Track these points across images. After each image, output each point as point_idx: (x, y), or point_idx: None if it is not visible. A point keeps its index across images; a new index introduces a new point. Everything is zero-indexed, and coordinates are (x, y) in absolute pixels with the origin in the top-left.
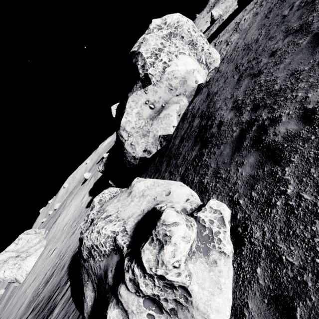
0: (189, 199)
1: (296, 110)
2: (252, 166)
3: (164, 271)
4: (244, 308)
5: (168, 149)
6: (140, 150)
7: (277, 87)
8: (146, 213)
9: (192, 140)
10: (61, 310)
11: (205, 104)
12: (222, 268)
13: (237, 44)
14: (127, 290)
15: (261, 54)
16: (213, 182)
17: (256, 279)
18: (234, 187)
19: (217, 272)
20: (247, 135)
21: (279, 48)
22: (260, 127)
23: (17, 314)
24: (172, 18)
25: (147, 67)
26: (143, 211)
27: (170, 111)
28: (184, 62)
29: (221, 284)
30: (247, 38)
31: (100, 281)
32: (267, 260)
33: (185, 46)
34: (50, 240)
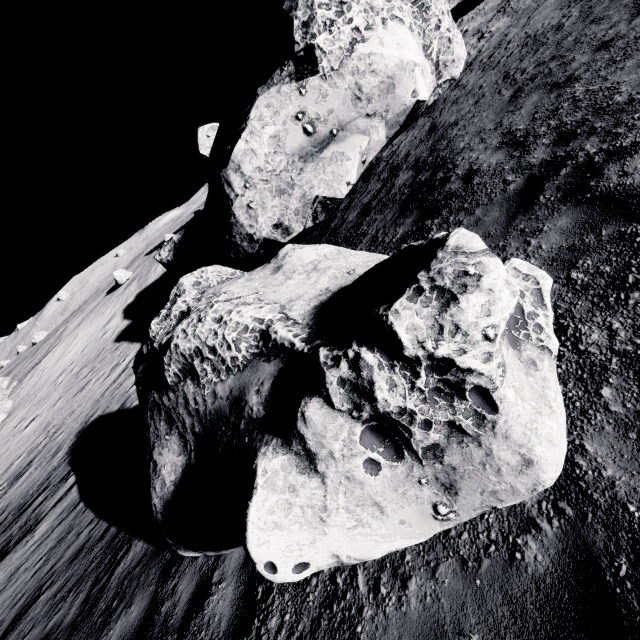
0: None
1: None
2: (567, 231)
3: (456, 347)
4: (576, 455)
5: (328, 231)
6: (266, 223)
7: (623, 99)
8: (340, 289)
9: (395, 208)
10: (56, 525)
11: (426, 145)
12: (546, 375)
13: (507, 36)
14: (327, 408)
15: (574, 48)
16: None
17: (603, 406)
18: None
19: (540, 380)
20: (549, 184)
21: (621, 34)
22: (583, 167)
23: None
24: None
25: (316, 29)
26: (326, 289)
27: (346, 149)
28: (399, 41)
29: (549, 400)
30: (532, 25)
31: (214, 423)
32: (627, 373)
33: (406, 4)
34: (23, 401)
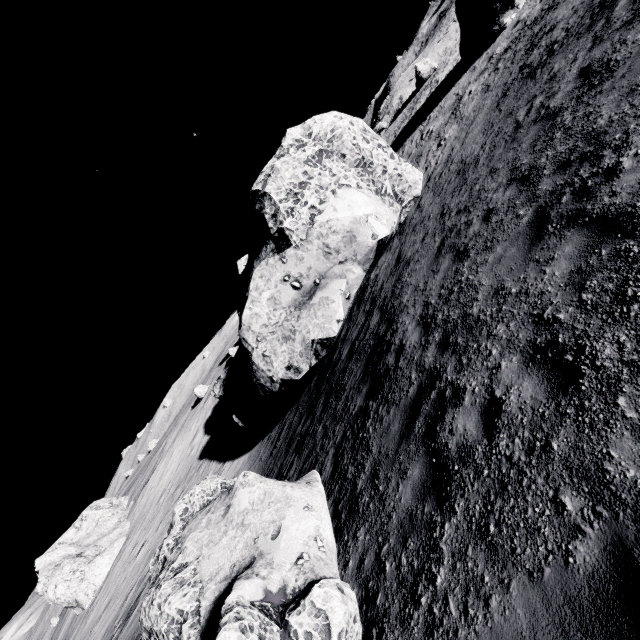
0: (302, 556)
1: (482, 390)
2: (414, 489)
3: None
4: None
5: (331, 365)
6: (280, 367)
7: (475, 312)
8: (232, 580)
9: (362, 364)
10: None
11: (391, 281)
12: None
13: (452, 152)
14: None
15: (475, 204)
16: (367, 493)
17: None
18: (386, 524)
19: None
20: (423, 407)
21: (497, 207)
22: (440, 398)
23: None
24: (321, 125)
25: (282, 218)
26: (233, 568)
27: (329, 293)
28: (349, 203)
29: None
30: (466, 146)
31: None
32: None
33: (350, 170)
34: (137, 523)
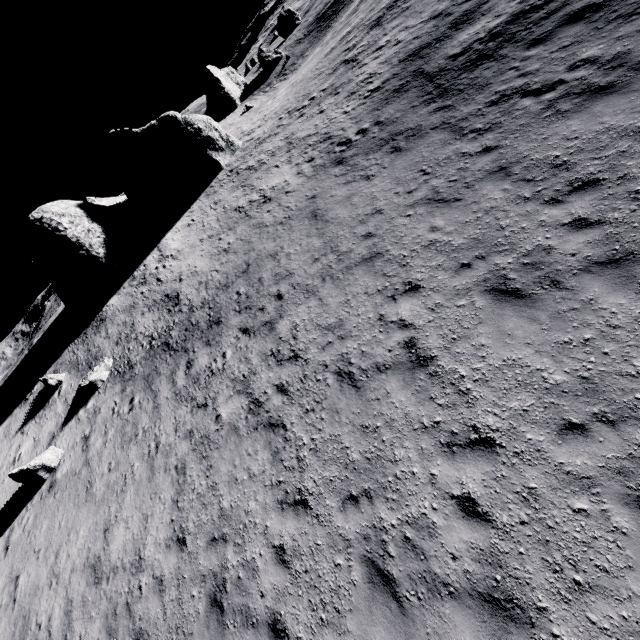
0: None
1: None
2: None
3: None
4: None
5: None
6: None
7: None
8: None
9: None
10: None
11: None
12: None
13: None
14: None
15: None
16: None
17: None
18: None
19: None
20: None
21: None
22: None
23: (334, 39)
24: None
25: None
26: None
27: None
28: None
29: None
30: None
31: None
32: None
33: None
34: None
